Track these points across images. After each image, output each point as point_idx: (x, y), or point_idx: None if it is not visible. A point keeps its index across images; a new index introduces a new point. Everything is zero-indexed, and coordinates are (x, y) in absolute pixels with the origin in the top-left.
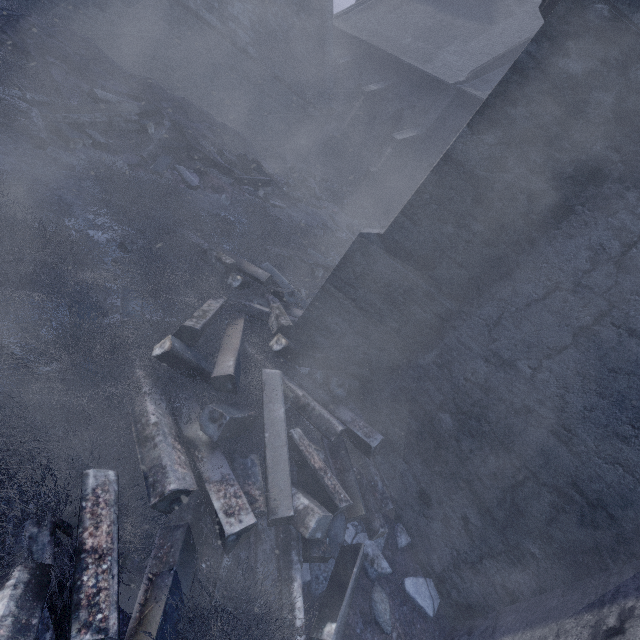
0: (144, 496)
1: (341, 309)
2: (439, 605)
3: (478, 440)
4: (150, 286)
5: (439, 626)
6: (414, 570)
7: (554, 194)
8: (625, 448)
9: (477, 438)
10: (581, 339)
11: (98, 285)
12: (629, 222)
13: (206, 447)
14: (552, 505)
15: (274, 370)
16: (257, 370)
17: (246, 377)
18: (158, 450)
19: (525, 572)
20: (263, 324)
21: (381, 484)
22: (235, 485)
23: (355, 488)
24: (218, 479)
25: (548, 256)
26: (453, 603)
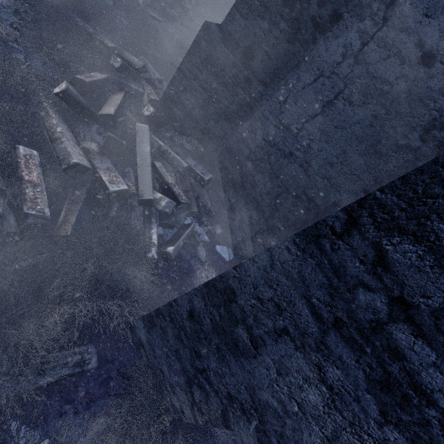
0: (58, 170)
1: (191, 88)
2: (233, 259)
3: (263, 174)
4: (46, 50)
5: (231, 266)
6: (223, 245)
7: (334, 2)
8: (331, 170)
9: (263, 173)
10: (326, 109)
11: (2, 42)
12: (369, 27)
13: (97, 154)
14: (292, 203)
15: (144, 125)
16: (133, 125)
17: (125, 127)
18: (64, 144)
19: (274, 237)
20: (138, 100)
21: (210, 204)
22: (116, 173)
23: (193, 199)
24: (105, 168)
25: (321, 52)
26: (239, 257)
